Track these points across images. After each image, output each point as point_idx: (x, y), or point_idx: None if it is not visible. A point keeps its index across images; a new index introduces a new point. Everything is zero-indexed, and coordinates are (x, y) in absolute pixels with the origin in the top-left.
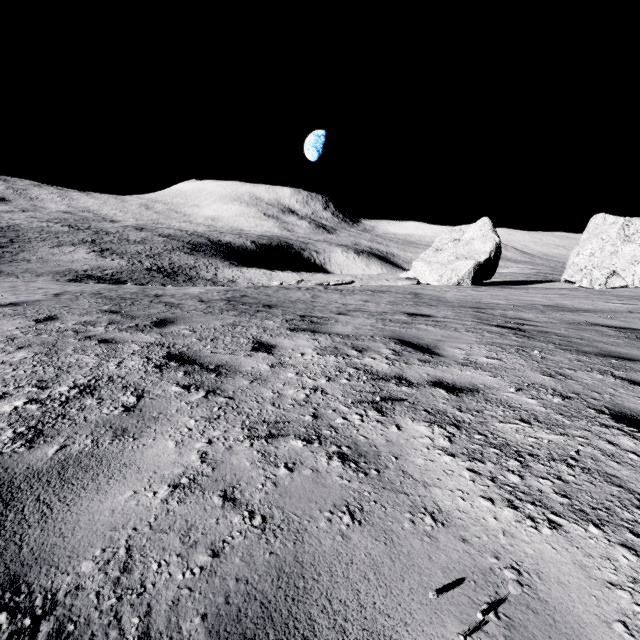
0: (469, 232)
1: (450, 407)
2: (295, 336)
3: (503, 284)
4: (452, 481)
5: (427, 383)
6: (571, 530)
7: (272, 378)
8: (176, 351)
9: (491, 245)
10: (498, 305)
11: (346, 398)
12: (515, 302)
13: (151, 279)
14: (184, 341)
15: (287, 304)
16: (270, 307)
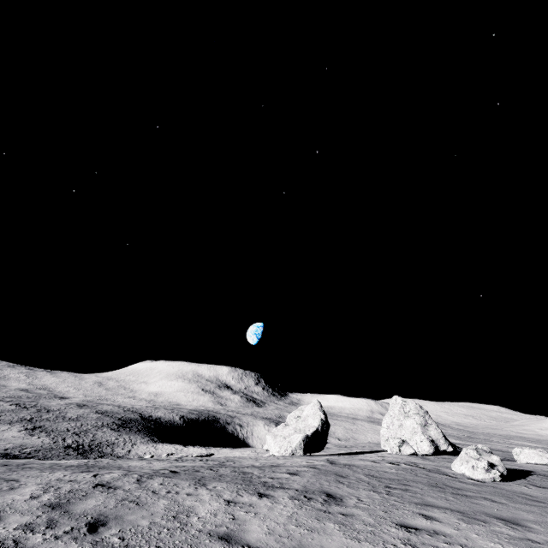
0: (305, 410)
1: (60, 483)
2: (59, 473)
3: (341, 454)
4: (28, 489)
5: (68, 480)
6: (35, 491)
7: (23, 481)
8: (1, 477)
9: (318, 421)
10: (244, 465)
11: (36, 483)
12: (263, 464)
13: (64, 457)
14: (9, 475)
15: (110, 467)
16: (91, 468)
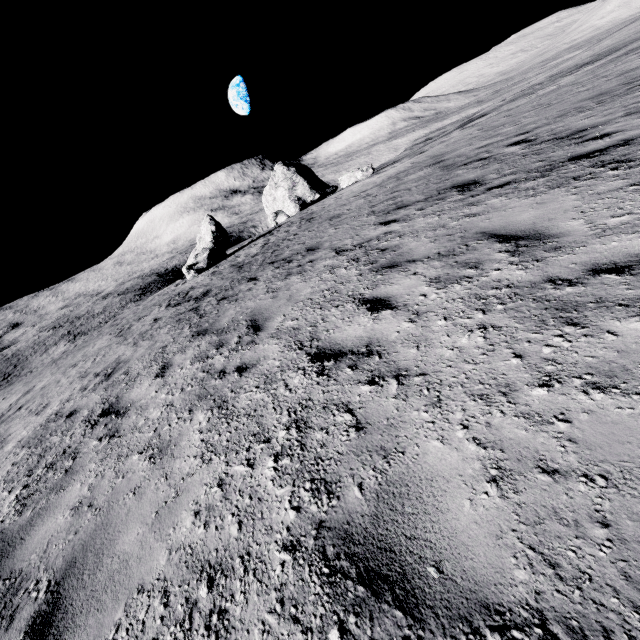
0: (201, 230)
1: None
2: None
3: None
4: None
5: None
6: None
7: None
8: None
9: (210, 236)
10: None
11: None
12: None
13: None
14: None
15: None
16: None
